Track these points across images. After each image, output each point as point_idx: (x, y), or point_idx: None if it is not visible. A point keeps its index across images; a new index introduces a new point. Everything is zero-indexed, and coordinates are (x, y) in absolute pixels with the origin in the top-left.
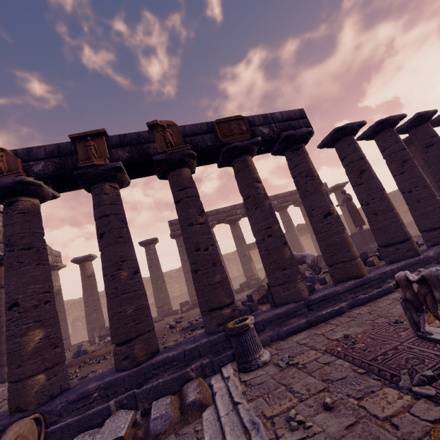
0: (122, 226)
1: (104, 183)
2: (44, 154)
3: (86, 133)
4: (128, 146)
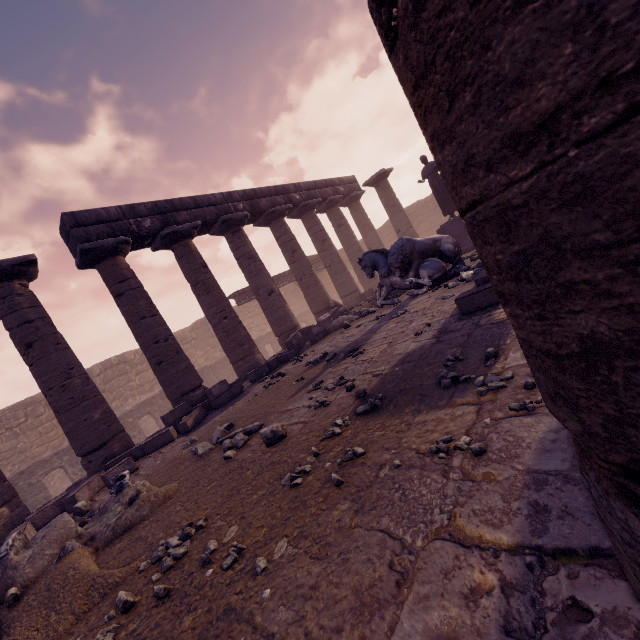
0: None
1: None
2: None
3: None
4: None
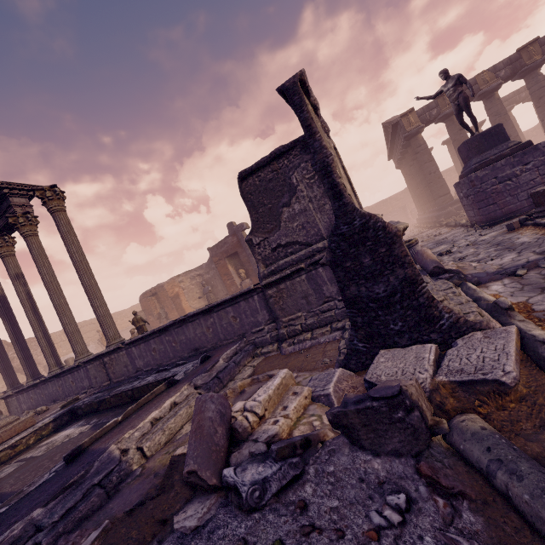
0: None
1: (537, 70)
2: (502, 66)
3: (527, 44)
4: None
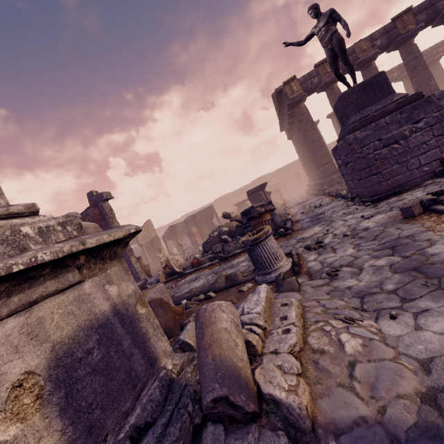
0: (424, 61)
1: (411, 40)
2: (379, 35)
3: (401, 13)
4: (424, 11)
